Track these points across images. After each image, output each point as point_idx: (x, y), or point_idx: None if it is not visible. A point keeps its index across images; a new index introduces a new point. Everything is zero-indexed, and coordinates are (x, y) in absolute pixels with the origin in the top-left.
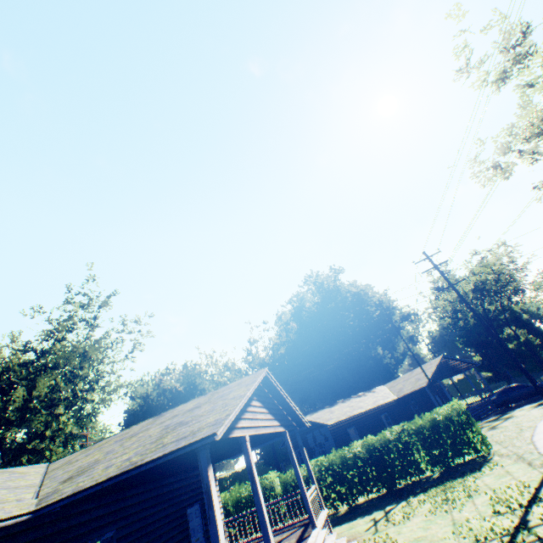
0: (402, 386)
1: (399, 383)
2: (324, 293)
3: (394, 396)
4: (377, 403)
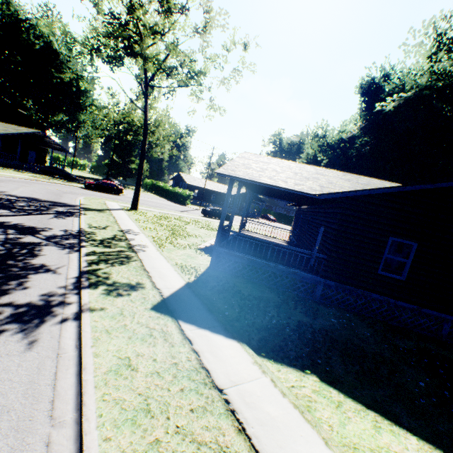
0: None
1: (2, 126)
2: (9, 15)
3: None
4: None
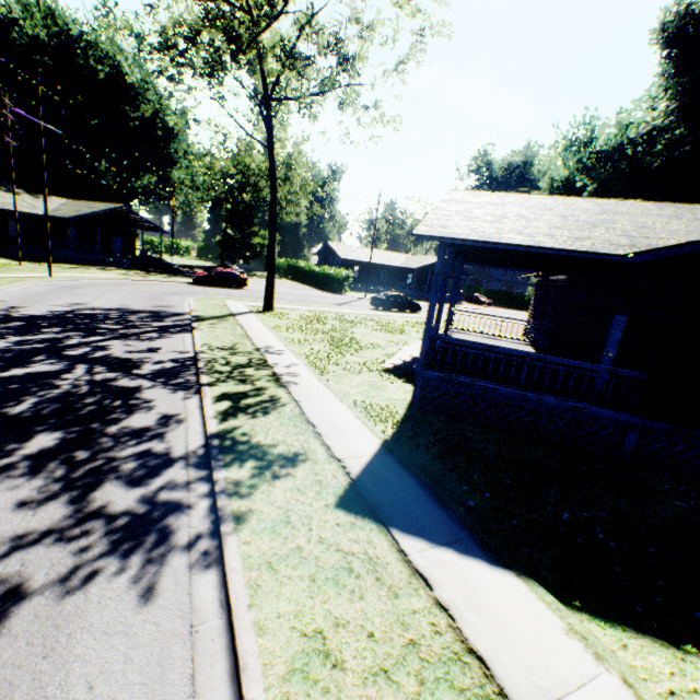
0: (65, 209)
1: (72, 206)
2: (57, 33)
3: (43, 212)
4: (7, 207)
